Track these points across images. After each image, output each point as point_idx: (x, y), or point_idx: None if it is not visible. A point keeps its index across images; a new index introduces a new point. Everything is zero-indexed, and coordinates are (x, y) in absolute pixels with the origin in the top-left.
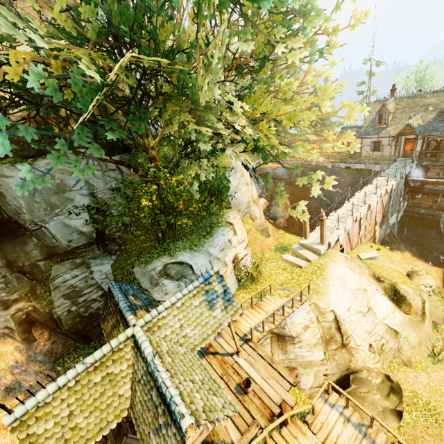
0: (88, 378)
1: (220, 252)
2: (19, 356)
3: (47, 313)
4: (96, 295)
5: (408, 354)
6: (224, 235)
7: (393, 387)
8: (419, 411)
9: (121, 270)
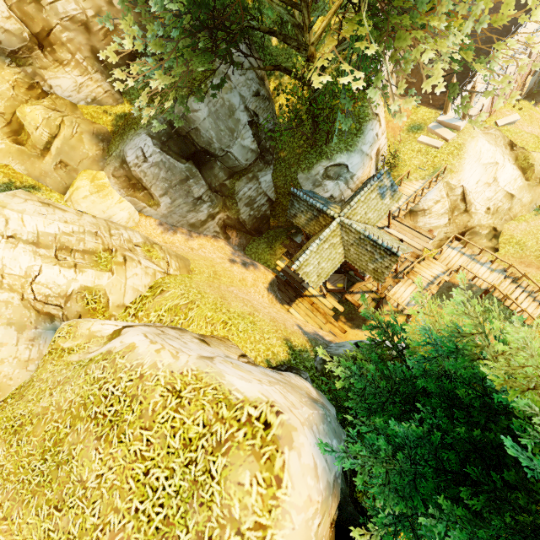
0: (322, 246)
1: (370, 148)
2: (230, 248)
3: (236, 219)
4: (263, 201)
5: (517, 211)
6: (373, 130)
7: (496, 235)
8: (511, 246)
9: (284, 178)
